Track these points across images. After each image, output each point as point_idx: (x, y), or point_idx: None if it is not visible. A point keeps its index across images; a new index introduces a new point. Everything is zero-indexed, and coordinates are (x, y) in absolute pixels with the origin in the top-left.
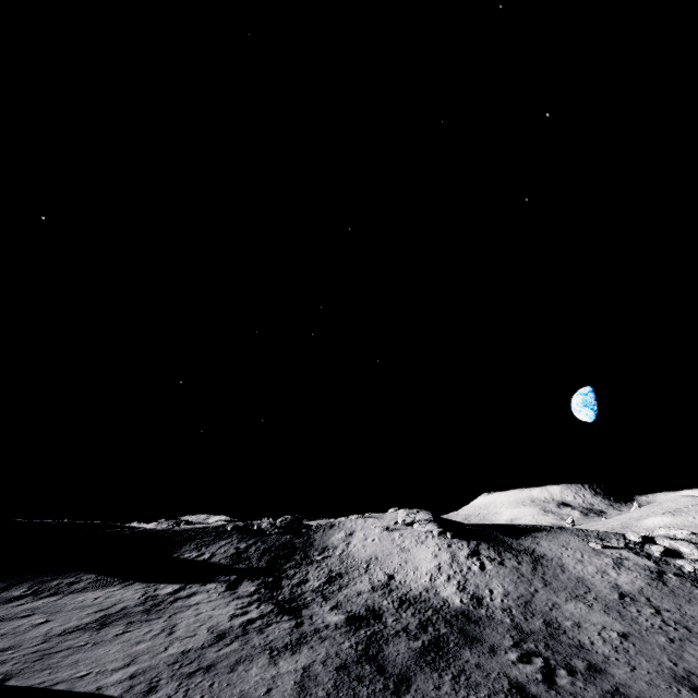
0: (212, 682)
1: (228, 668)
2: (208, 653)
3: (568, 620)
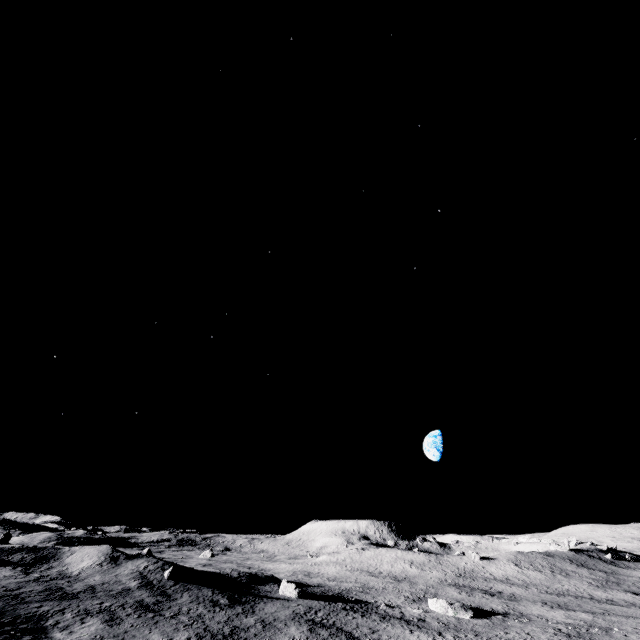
0: (2, 580)
1: (5, 579)
2: (2, 578)
3: (91, 578)
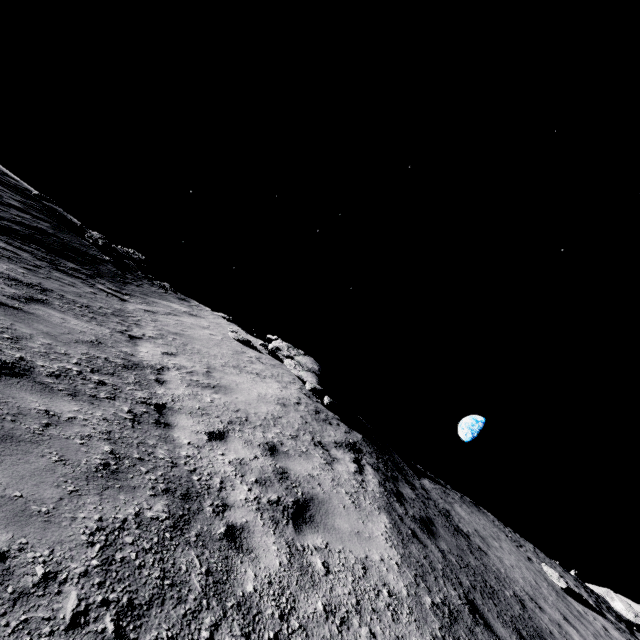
0: None
1: None
2: None
3: None
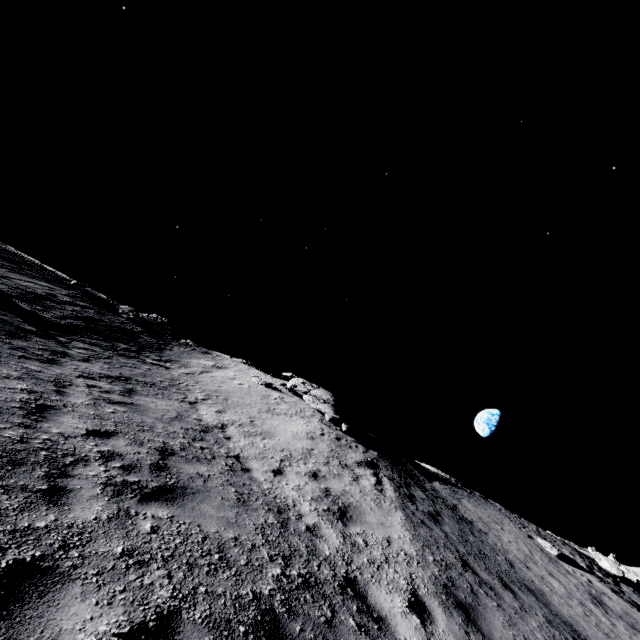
0: None
1: None
2: None
3: None
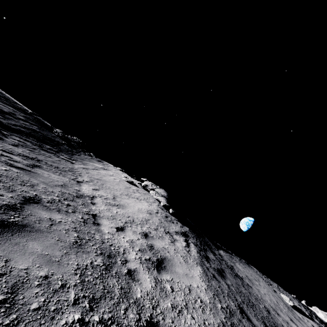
0: None
1: None
2: None
3: None
